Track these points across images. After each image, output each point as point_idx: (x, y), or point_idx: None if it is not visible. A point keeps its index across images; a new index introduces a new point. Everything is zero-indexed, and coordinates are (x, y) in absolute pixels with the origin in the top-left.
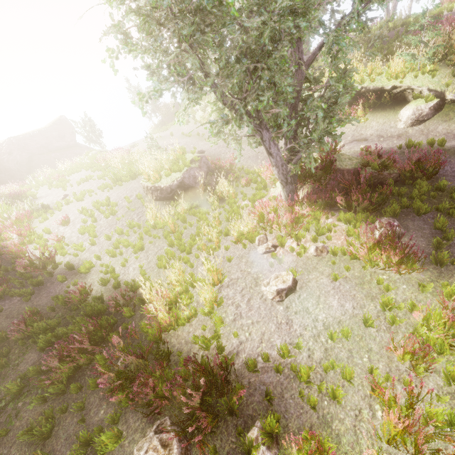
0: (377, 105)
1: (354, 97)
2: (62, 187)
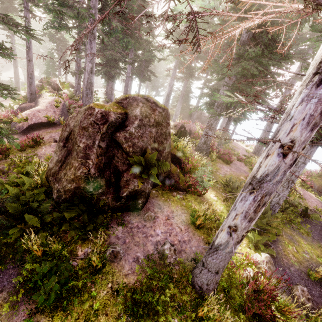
0: None
1: None
2: None
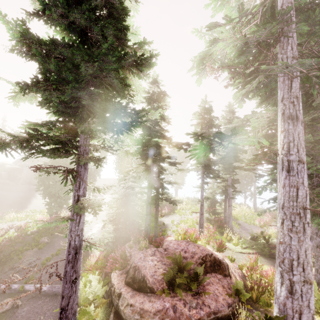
0: None
1: None
2: None
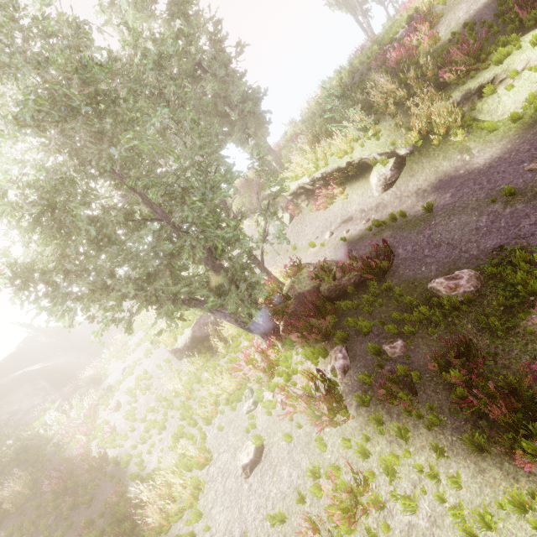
0: (349, 178)
1: (326, 178)
2: (124, 357)
